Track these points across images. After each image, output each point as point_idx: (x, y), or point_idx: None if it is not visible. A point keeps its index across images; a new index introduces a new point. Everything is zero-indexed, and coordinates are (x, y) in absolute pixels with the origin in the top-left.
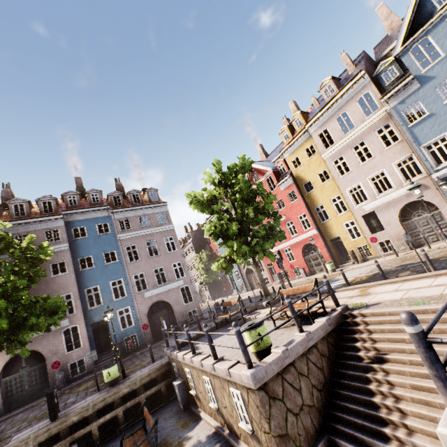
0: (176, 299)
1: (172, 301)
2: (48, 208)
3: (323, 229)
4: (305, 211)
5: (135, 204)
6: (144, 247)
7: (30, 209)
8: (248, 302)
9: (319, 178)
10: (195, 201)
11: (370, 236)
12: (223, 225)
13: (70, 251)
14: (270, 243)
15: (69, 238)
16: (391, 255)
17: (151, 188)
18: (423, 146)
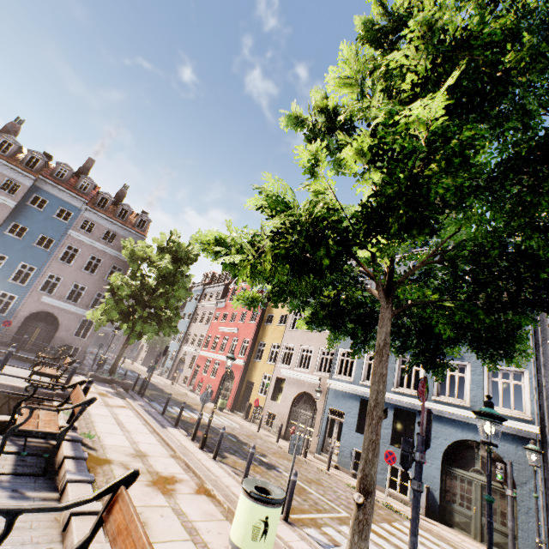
0: (70, 324)
1: (64, 323)
2: (32, 163)
3: (251, 366)
4: (251, 338)
5: (117, 218)
6: (86, 258)
7: (17, 152)
8: (132, 380)
9: (280, 318)
10: (128, 249)
11: (269, 400)
12: (125, 284)
13: (14, 210)
14: (142, 327)
15: (24, 200)
16: (266, 430)
17: (146, 215)
18: (341, 350)
